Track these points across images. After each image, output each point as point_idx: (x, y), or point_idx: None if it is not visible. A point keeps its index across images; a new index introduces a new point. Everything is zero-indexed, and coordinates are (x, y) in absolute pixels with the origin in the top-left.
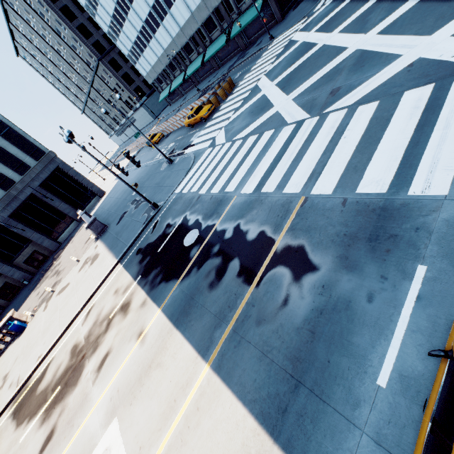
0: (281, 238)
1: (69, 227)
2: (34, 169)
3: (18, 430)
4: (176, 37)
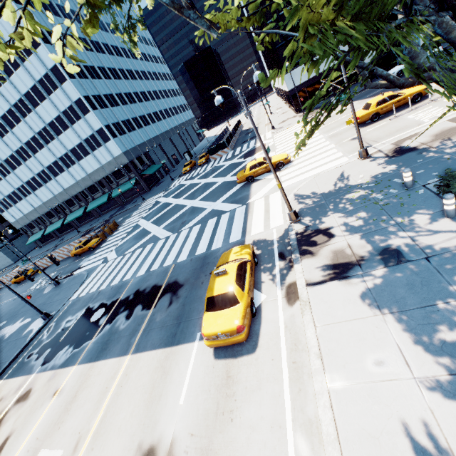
0: (165, 283)
1: None
2: None
3: None
4: (58, 194)
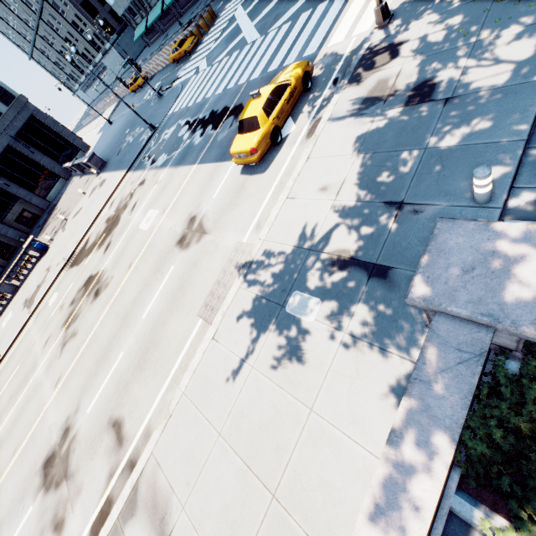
0: (233, 105)
1: (56, 185)
2: (6, 116)
3: (80, 265)
4: None
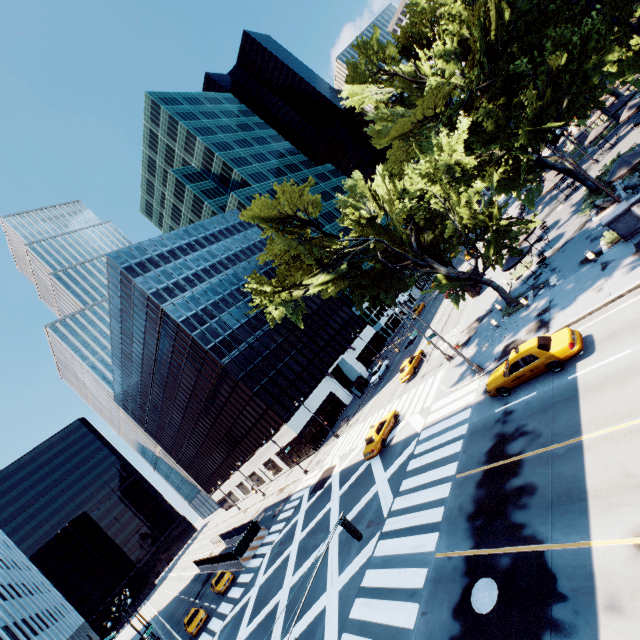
0: (485, 466)
1: None
2: None
3: None
4: None
